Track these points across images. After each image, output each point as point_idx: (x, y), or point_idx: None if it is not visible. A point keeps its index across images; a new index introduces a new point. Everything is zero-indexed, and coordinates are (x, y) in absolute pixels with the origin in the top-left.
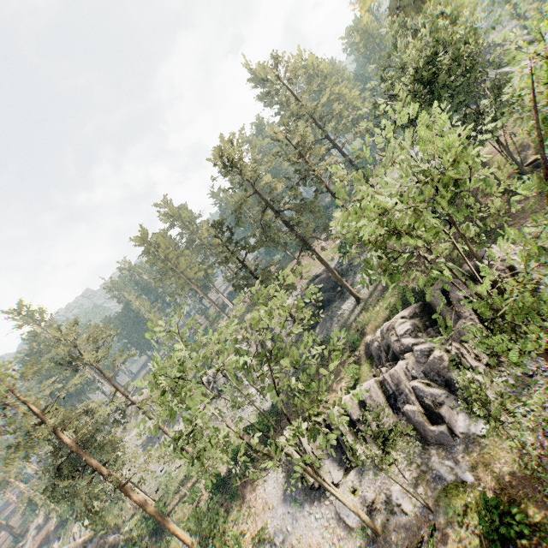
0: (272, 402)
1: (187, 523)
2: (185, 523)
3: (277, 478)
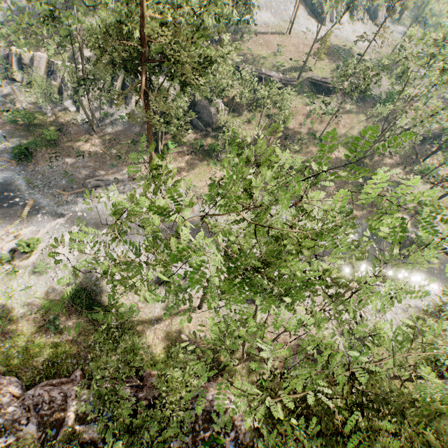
0: None
1: None
2: None
3: None
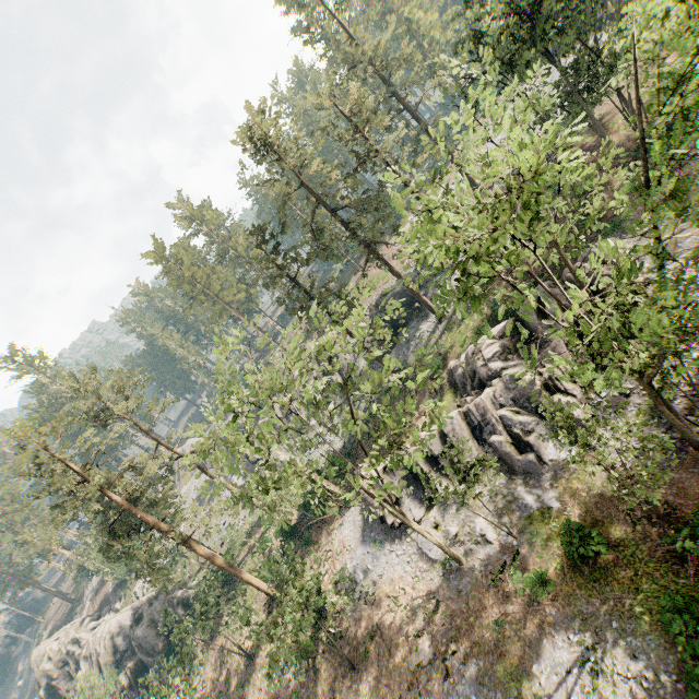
0: (343, 442)
1: (260, 572)
2: (258, 573)
3: (354, 521)
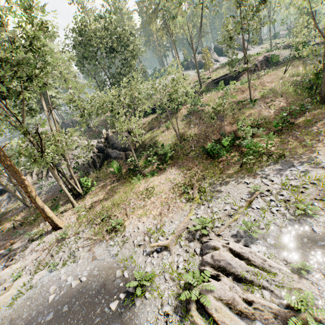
0: None
1: None
2: None
3: None
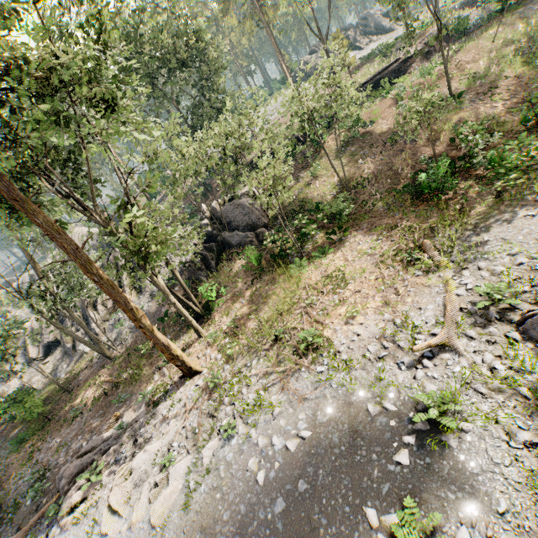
0: None
1: None
2: None
3: None
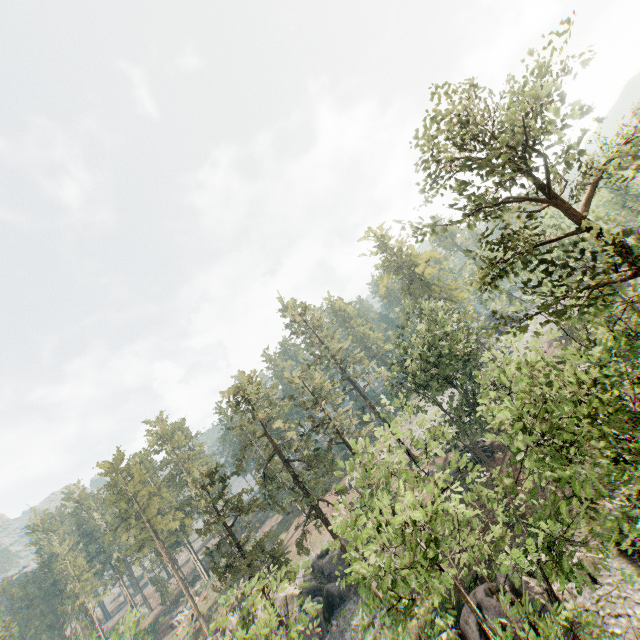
0: None
1: None
2: None
3: None
